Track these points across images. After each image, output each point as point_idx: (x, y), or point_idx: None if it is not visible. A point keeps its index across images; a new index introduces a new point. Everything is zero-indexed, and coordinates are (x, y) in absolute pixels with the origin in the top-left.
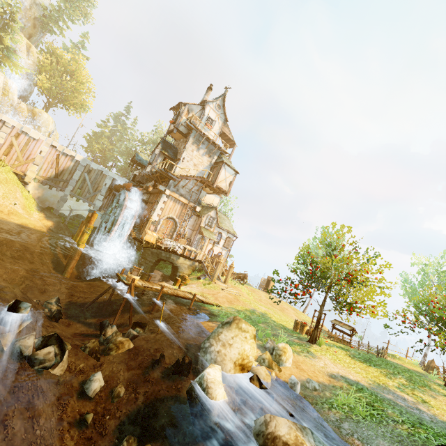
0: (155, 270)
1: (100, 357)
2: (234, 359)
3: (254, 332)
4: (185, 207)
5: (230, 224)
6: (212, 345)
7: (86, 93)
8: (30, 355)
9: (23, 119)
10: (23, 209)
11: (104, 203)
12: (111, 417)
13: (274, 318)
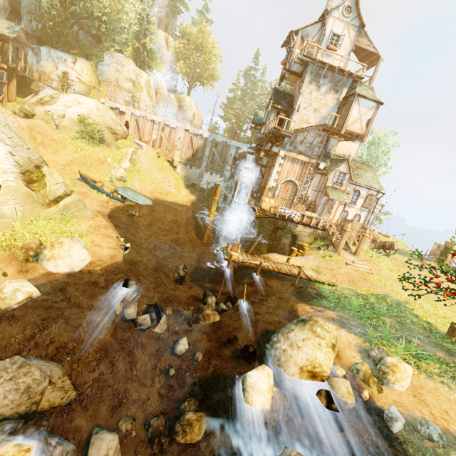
0: (278, 236)
1: (192, 324)
2: (300, 364)
3: (332, 340)
4: (306, 166)
5: (374, 177)
6: (280, 341)
7: (214, 61)
8: (134, 319)
9: (174, 109)
10: (175, 189)
11: (232, 172)
12: (189, 375)
13: (418, 311)
